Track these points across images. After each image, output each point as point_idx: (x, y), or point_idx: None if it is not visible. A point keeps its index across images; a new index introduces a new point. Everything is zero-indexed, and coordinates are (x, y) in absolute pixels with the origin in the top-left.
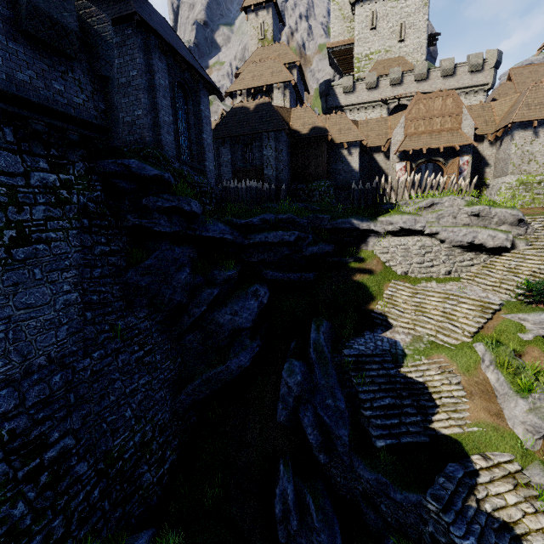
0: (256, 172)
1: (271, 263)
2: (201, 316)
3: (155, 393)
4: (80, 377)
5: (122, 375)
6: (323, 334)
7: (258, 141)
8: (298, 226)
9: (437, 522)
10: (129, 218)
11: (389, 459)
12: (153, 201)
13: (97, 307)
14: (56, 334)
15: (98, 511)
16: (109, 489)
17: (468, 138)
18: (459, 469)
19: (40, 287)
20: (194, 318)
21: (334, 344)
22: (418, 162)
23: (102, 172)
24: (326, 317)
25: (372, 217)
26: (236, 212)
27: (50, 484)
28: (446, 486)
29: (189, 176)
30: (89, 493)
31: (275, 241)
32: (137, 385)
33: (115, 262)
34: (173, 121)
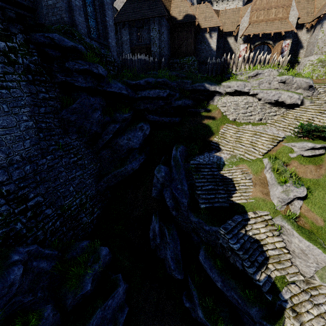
0: (146, 49)
1: (152, 111)
2: (110, 141)
3: (85, 180)
4: (41, 168)
5: (66, 169)
6: (179, 152)
7: (147, 25)
8: (170, 87)
9: (224, 238)
10: (58, 76)
11: (206, 213)
12: (72, 64)
13: (45, 131)
14: (23, 144)
15: (60, 231)
16: (65, 222)
17: (292, 25)
18: (240, 218)
19: (8, 116)
20: (105, 141)
21: (186, 158)
22: (255, 44)
23: (36, 43)
24: (184, 144)
25: (218, 82)
26: (130, 76)
27: (33, 217)
28: (231, 224)
29: (97, 49)
30: (54, 223)
31: (154, 96)
32: (75, 175)
33: (53, 104)
34: (83, 6)
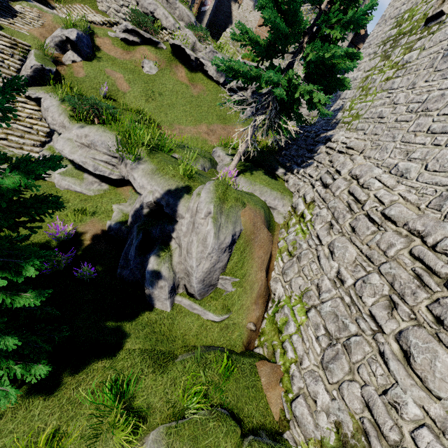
0: None
1: None
2: None
3: None
4: None
5: None
6: None
7: None
8: None
9: None
10: None
11: None
12: None
13: None
14: None
15: None
16: None
17: None
18: None
19: None
20: None
21: None
22: None
23: None
24: None
25: None
26: None
27: None
28: None
29: None
30: None
31: None
32: None
33: None
34: None
